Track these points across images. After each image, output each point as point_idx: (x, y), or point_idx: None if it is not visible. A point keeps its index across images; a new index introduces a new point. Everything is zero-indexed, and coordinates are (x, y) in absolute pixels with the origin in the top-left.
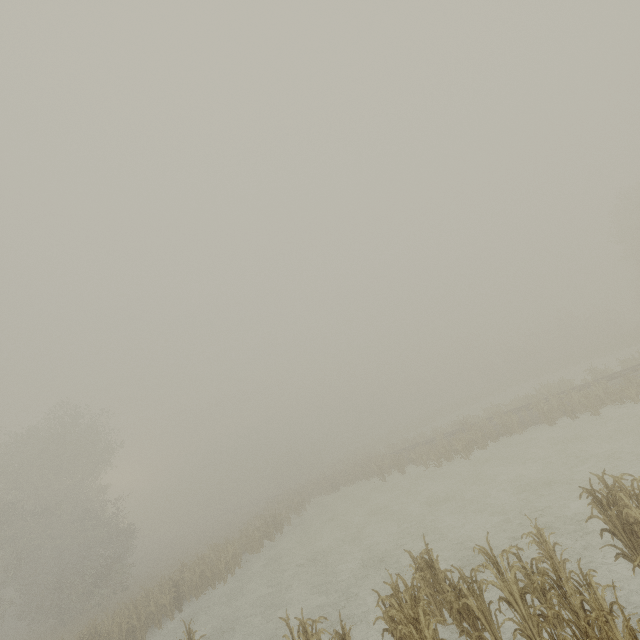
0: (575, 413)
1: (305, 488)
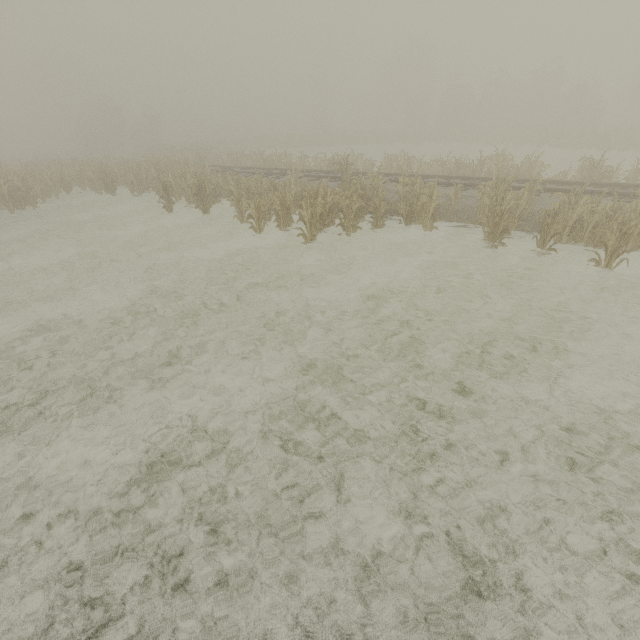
0: (559, 242)
1: (68, 169)
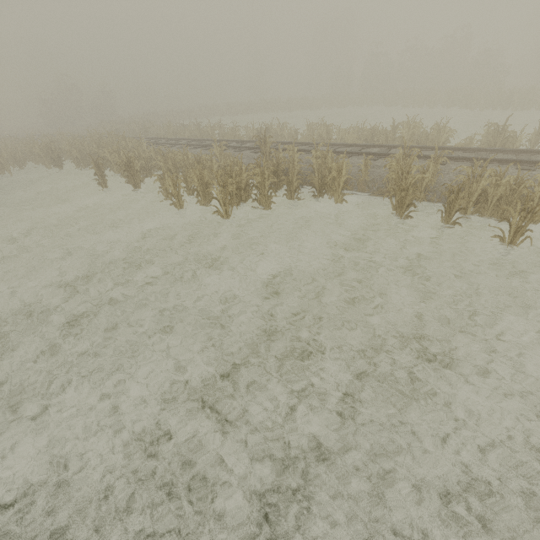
0: (464, 216)
1: (21, 146)
